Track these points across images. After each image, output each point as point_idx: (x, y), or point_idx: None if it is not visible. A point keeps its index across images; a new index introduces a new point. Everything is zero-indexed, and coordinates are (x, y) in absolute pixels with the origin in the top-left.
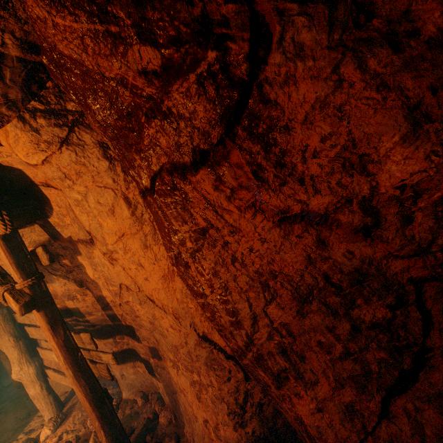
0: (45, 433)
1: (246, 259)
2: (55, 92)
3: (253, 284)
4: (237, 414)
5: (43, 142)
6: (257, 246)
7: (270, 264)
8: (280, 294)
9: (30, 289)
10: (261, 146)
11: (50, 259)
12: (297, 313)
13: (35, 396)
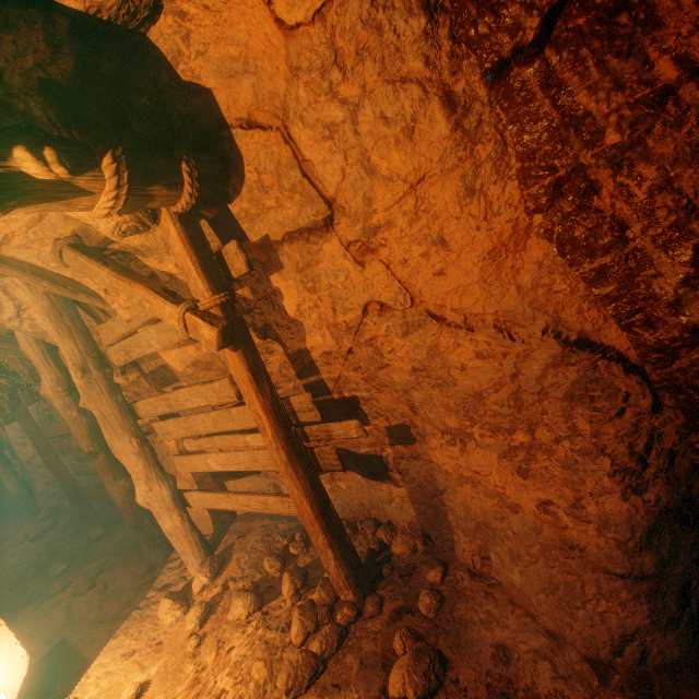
0: (199, 582)
1: None
2: None
3: None
4: (630, 472)
5: None
6: None
7: None
8: None
9: (223, 311)
10: None
11: (248, 264)
12: None
13: (173, 532)
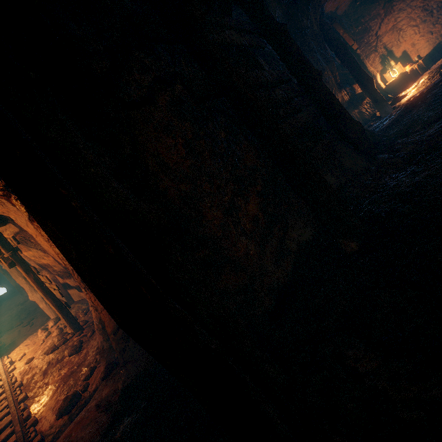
0: (50, 324)
1: None
2: None
3: None
4: (94, 306)
5: None
6: None
7: None
8: None
9: (12, 257)
10: None
11: (18, 243)
12: None
13: (44, 308)
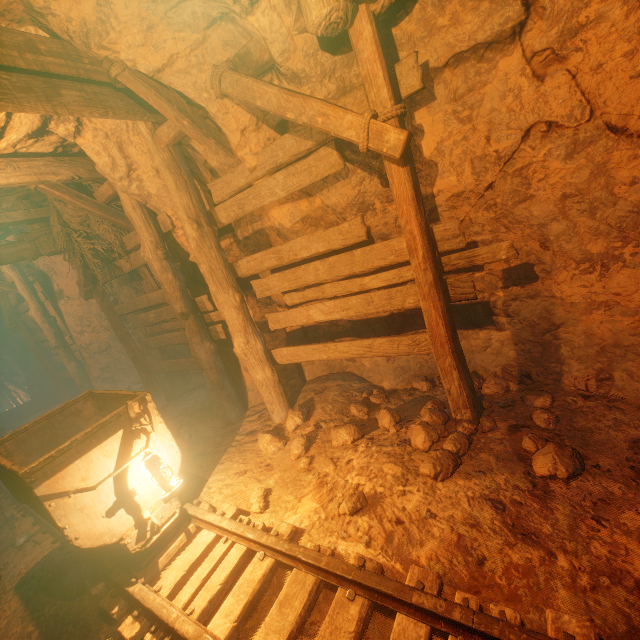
0: (293, 422)
1: None
2: None
3: None
4: None
5: None
6: None
7: None
8: None
9: (399, 124)
10: None
11: (422, 81)
12: None
13: (263, 383)
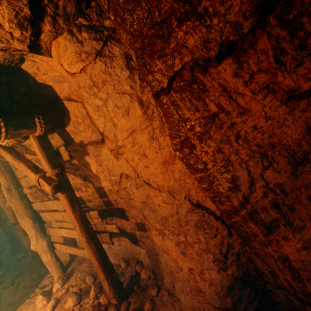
0: (56, 287)
1: (249, 135)
2: (97, 11)
3: (253, 155)
4: (221, 261)
5: (84, 53)
6: (261, 123)
7: (271, 138)
8: (277, 161)
9: (57, 177)
10: (288, 31)
11: (70, 156)
12: (291, 175)
13: (47, 262)
